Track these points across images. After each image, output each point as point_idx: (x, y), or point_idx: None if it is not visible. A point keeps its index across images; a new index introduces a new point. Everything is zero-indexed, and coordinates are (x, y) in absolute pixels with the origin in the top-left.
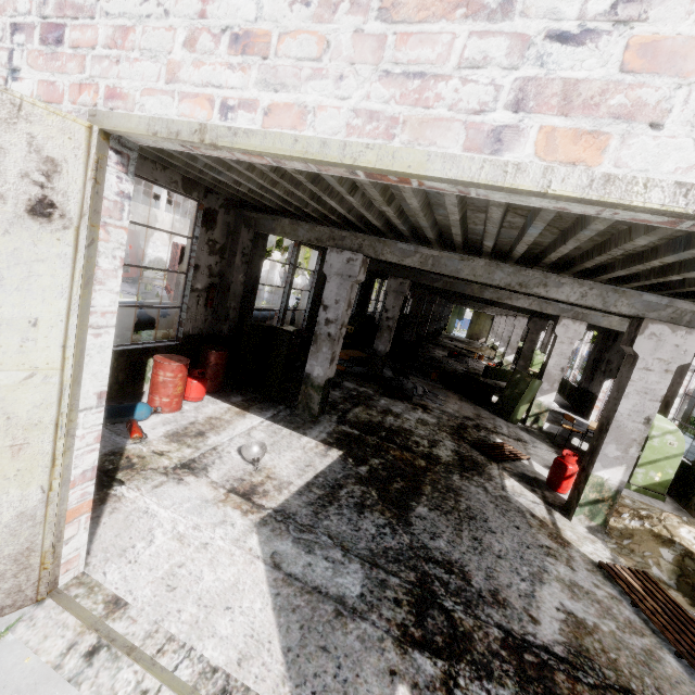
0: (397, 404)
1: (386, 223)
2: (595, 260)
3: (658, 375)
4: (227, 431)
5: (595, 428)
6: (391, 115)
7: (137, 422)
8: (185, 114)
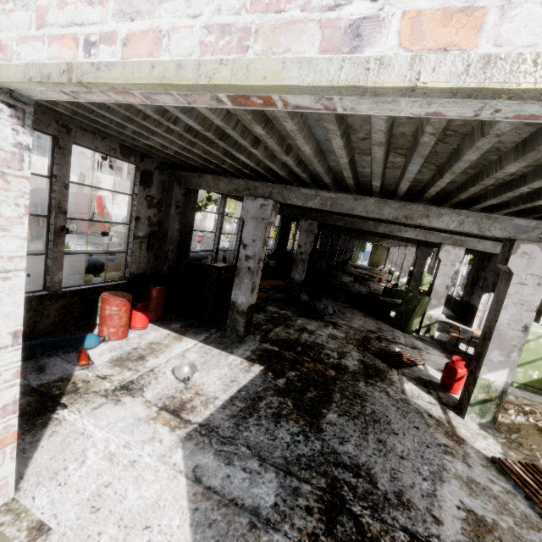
0: (312, 323)
1: (290, 172)
2: (469, 191)
3: (532, 288)
4: (164, 354)
5: (478, 335)
6: (243, 26)
7: (85, 351)
8: (54, 56)
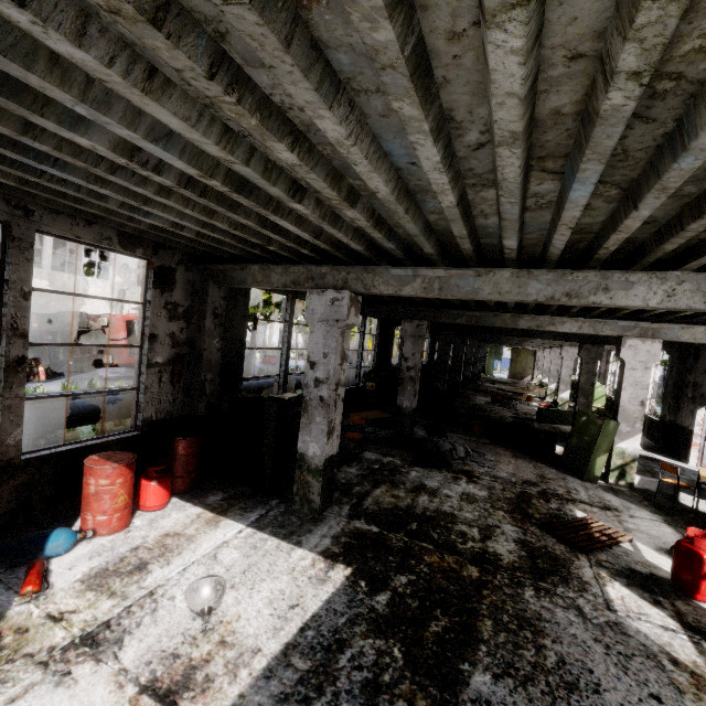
0: (433, 475)
1: (370, 245)
2: (687, 231)
3: None
4: (183, 556)
5: None
6: None
7: (42, 563)
8: None
